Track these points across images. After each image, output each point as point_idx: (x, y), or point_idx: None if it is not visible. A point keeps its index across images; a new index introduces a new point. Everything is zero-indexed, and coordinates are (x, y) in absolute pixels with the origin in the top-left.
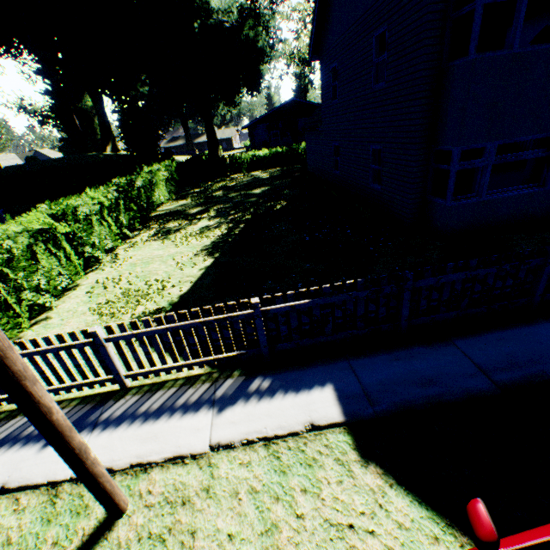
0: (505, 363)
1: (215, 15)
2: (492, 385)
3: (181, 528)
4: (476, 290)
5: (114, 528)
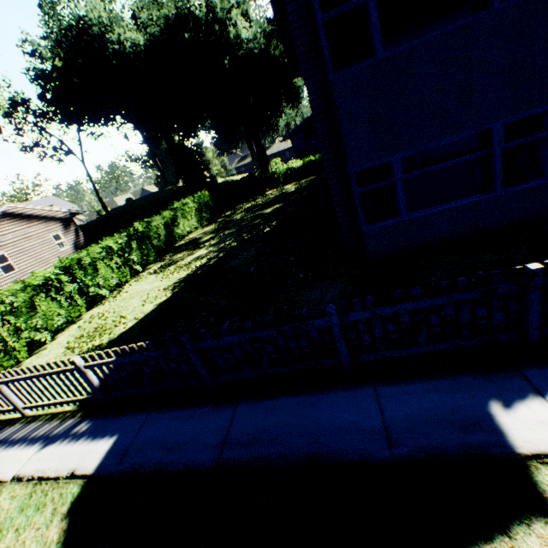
0: (251, 437)
1: (244, 46)
2: (215, 461)
3: None
4: (270, 350)
5: None
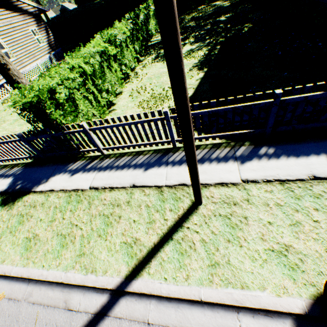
0: None
1: None
2: None
3: (237, 214)
4: None
5: (198, 209)
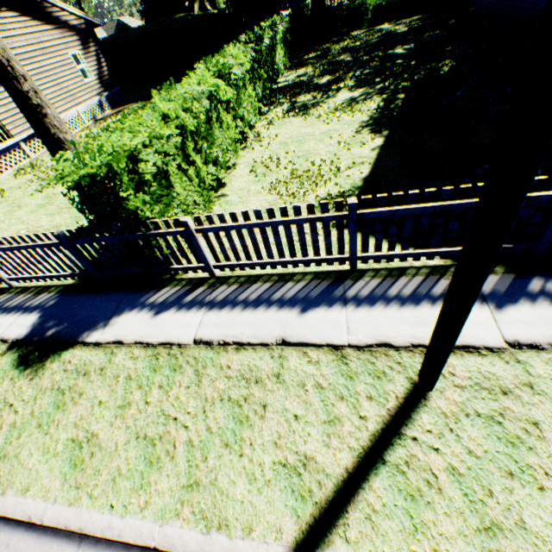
0: None
1: None
2: None
3: (515, 416)
4: None
5: (429, 399)
